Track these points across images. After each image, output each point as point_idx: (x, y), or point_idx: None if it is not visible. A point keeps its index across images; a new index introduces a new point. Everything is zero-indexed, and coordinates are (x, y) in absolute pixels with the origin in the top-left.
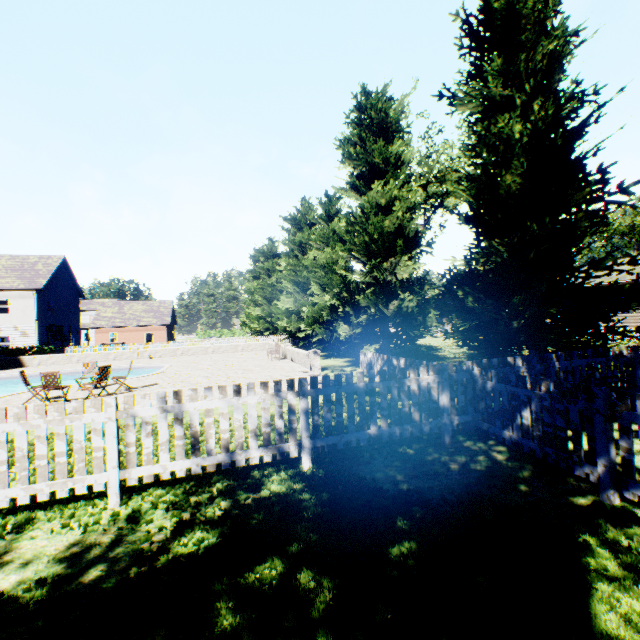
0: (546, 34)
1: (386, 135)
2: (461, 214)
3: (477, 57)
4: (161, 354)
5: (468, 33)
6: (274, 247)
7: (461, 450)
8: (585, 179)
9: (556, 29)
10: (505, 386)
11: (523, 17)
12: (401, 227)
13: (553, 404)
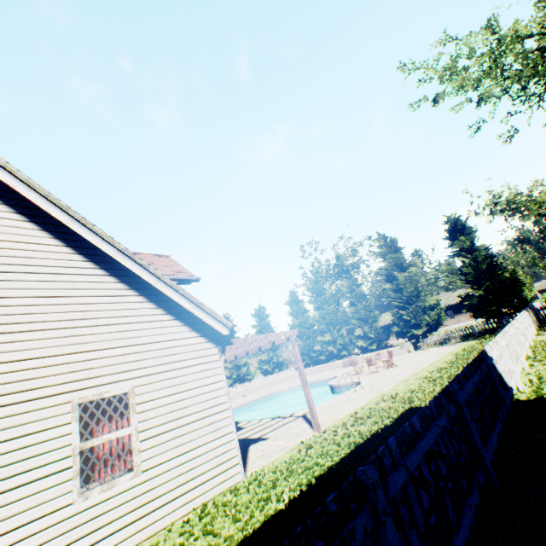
0: (472, 231)
1: (394, 250)
2: (470, 276)
3: (452, 233)
4: (248, 391)
5: (450, 228)
6: (264, 310)
7: (544, 324)
8: (496, 266)
9: (476, 231)
10: (542, 308)
11: (465, 227)
12: (416, 284)
13: (536, 318)
